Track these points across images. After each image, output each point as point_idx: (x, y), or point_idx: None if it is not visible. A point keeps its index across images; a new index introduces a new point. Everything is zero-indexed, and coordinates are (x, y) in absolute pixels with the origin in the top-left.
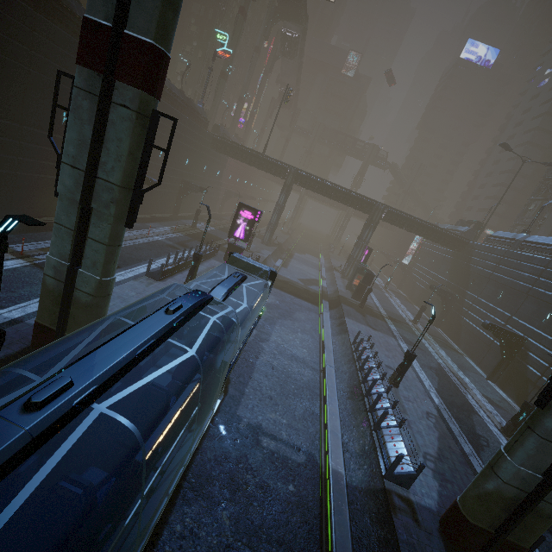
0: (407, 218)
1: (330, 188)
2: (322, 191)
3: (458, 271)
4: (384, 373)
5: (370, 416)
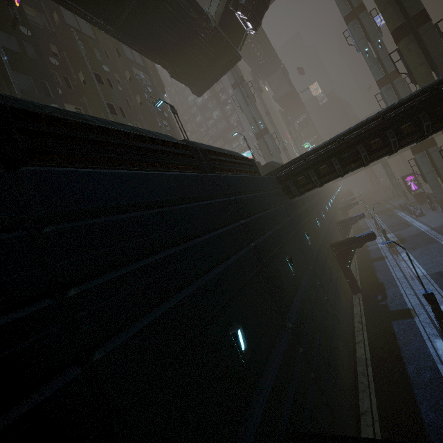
0: None
1: None
2: (407, 148)
3: None
4: None
5: None
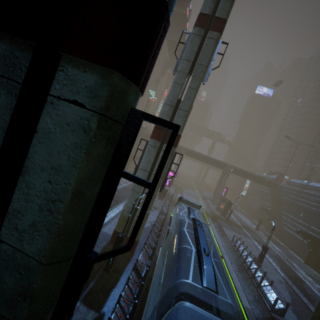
0: (244, 172)
1: (203, 157)
2: (199, 158)
3: (275, 200)
4: (254, 257)
5: (253, 280)
